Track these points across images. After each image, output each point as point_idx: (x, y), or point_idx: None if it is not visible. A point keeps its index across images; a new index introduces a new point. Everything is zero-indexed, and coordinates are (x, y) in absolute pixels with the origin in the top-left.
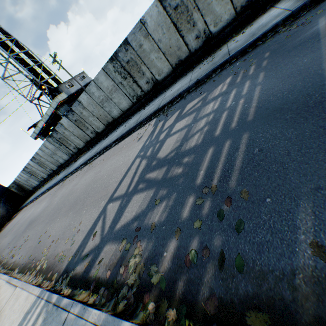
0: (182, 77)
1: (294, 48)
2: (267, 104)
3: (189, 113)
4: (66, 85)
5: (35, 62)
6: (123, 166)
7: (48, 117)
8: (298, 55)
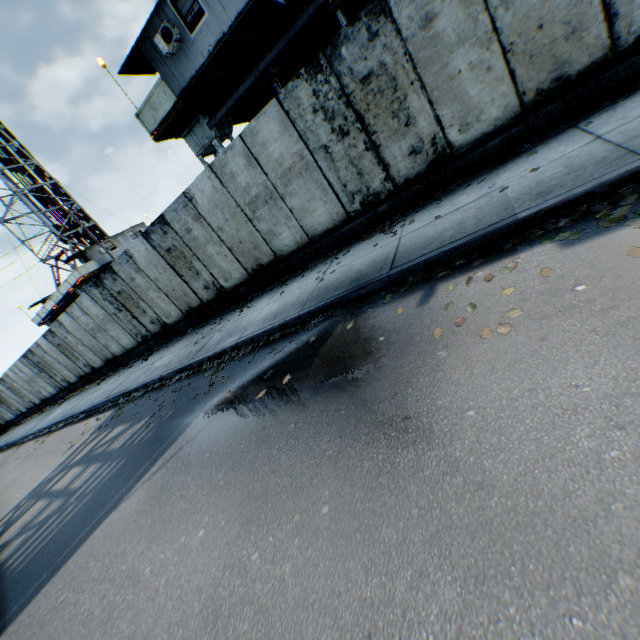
0: (193, 332)
1: (155, 442)
2: (41, 553)
3: (90, 458)
4: (102, 249)
5: (64, 199)
6: (5, 511)
7: (62, 296)
8: (132, 469)
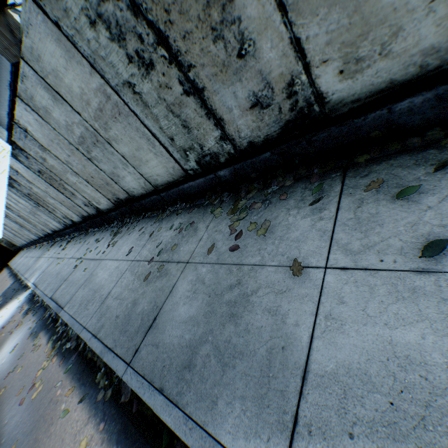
0: (48, 245)
1: None
2: None
3: None
4: None
5: None
6: None
7: None
8: None
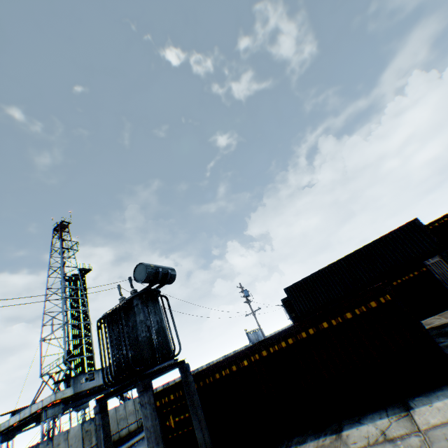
0: None
1: None
2: None
3: None
4: None
5: None
6: None
7: None
8: None
